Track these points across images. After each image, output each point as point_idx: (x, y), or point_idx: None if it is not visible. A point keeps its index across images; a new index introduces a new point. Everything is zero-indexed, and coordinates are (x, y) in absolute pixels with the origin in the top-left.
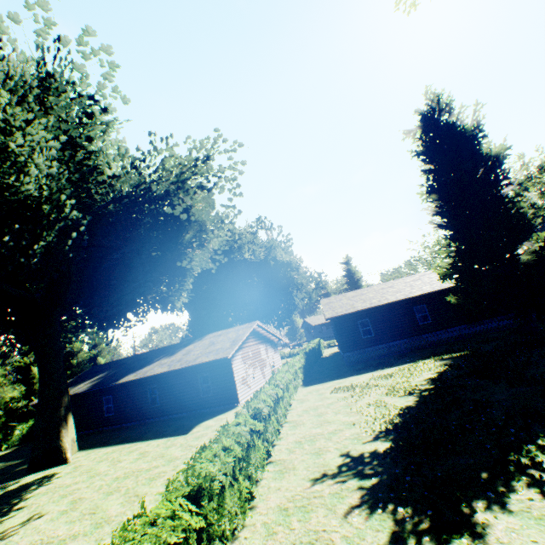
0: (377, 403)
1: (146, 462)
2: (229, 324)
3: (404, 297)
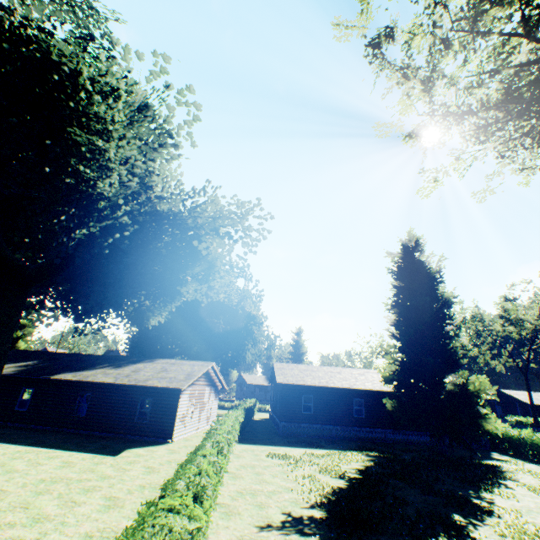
0: (312, 477)
1: (74, 472)
2: (173, 354)
3: (349, 386)
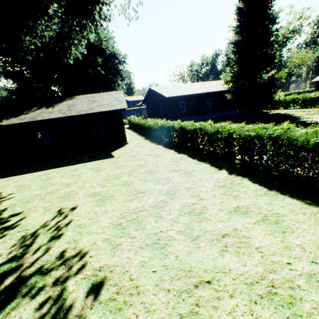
0: None
1: (115, 170)
2: None
3: (206, 92)
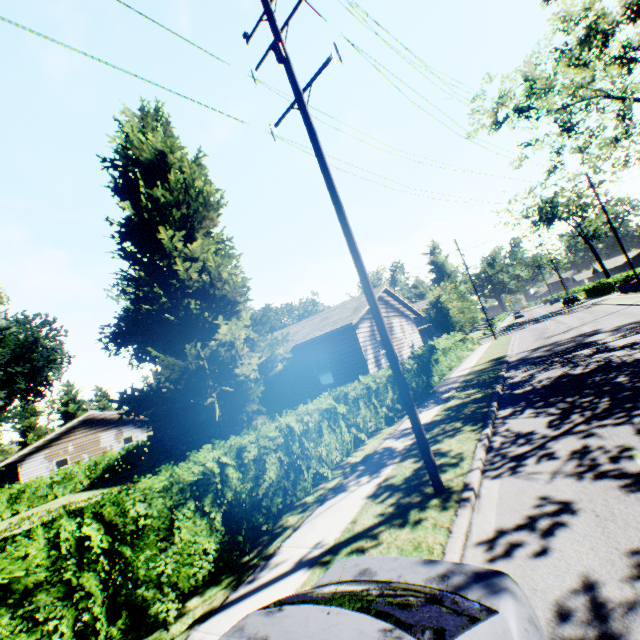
0: None
1: None
2: None
3: None
